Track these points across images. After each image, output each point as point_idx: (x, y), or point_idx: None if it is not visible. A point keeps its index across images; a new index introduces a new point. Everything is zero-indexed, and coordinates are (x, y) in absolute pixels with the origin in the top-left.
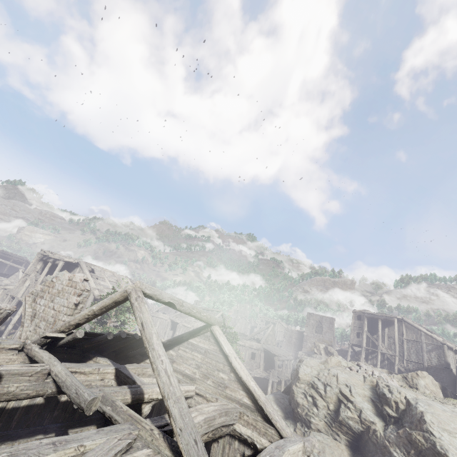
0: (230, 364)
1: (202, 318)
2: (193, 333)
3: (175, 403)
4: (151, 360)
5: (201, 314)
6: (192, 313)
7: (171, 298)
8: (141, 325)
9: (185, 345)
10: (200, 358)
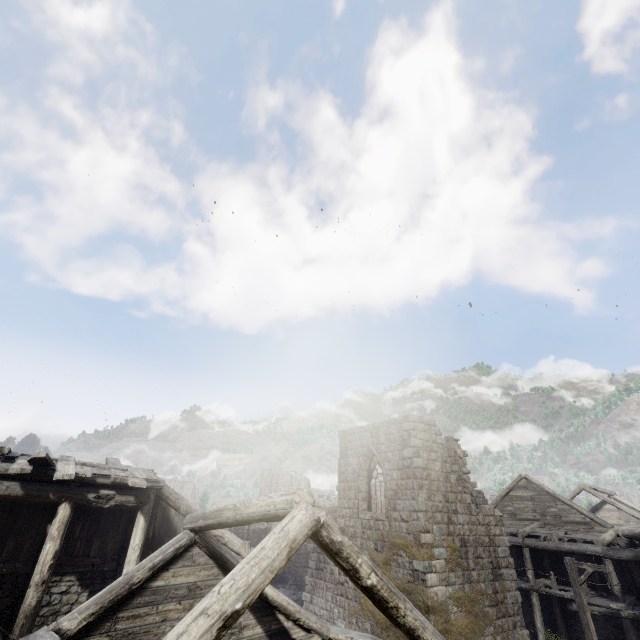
0: (637, 511)
1: (607, 492)
2: (603, 503)
3: (639, 515)
4: (618, 507)
5: (606, 491)
6: (603, 491)
7: (593, 486)
8: (602, 498)
9: (601, 510)
10: (616, 514)
